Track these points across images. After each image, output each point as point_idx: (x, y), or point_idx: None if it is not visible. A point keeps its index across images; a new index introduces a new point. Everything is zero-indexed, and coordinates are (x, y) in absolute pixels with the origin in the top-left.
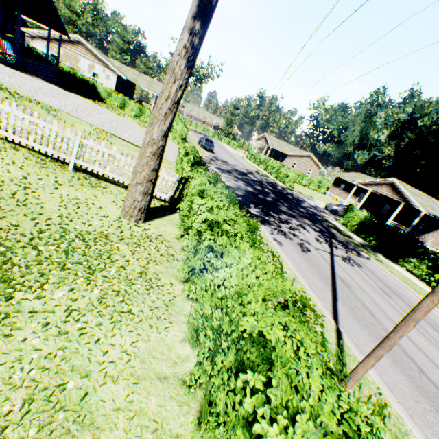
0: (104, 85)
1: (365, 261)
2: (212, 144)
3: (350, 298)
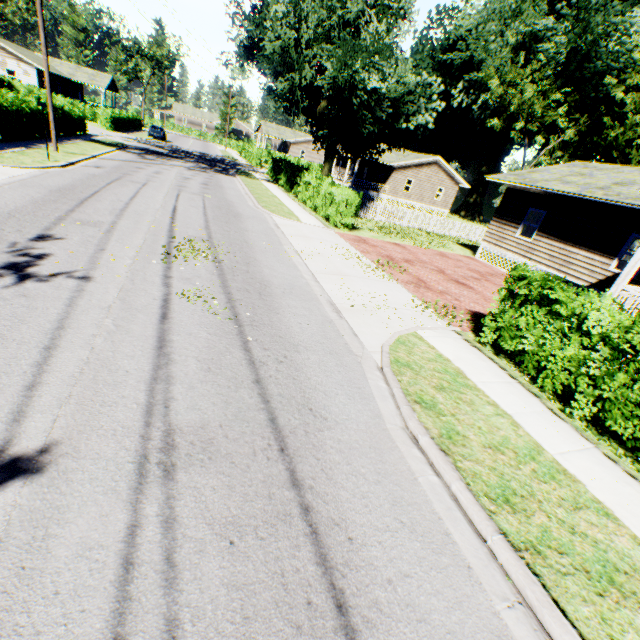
0: (25, 83)
1: (226, 176)
2: (162, 131)
3: (141, 164)
